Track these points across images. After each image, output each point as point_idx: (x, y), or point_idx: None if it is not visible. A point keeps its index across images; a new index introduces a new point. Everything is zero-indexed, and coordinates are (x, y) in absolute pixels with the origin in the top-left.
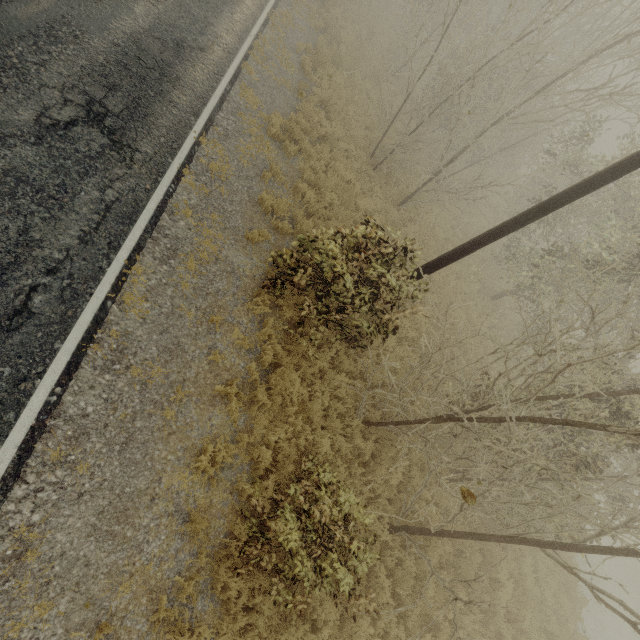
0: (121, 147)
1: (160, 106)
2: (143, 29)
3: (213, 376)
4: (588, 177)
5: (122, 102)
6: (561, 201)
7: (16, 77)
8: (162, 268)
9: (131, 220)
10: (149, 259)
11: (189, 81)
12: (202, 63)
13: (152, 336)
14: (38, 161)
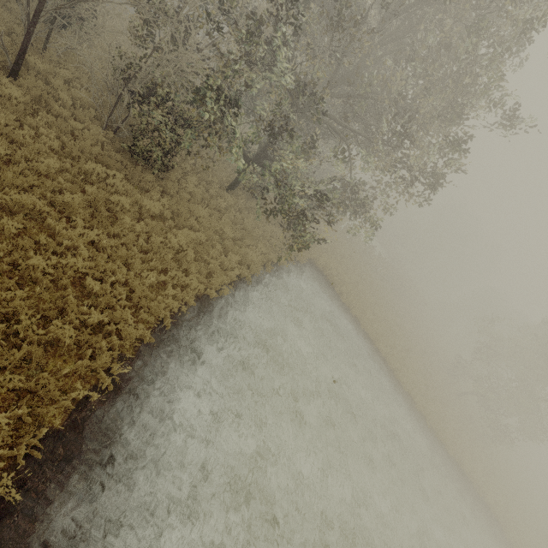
0: None
1: None
2: None
3: None
4: None
5: None
6: None
7: None
8: None
9: None
10: None
11: None
12: None
13: None
14: None
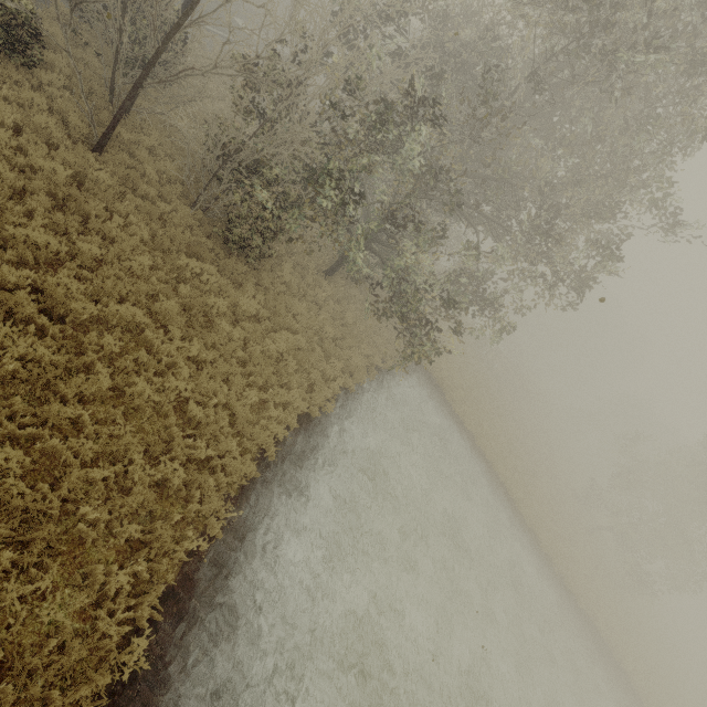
0: None
1: None
2: None
3: None
4: None
5: None
6: None
7: None
8: None
9: None
10: None
11: None
12: None
13: None
14: None
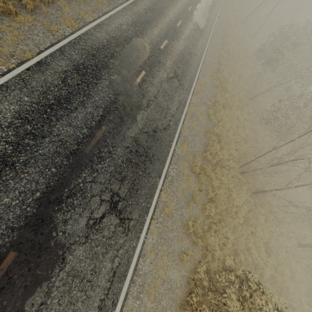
0: (124, 221)
1: (144, 179)
2: (140, 129)
3: None
4: None
5: (127, 187)
6: None
7: (80, 196)
8: (136, 303)
9: (124, 276)
10: (130, 300)
11: (158, 154)
12: (164, 137)
13: None
14: (84, 255)
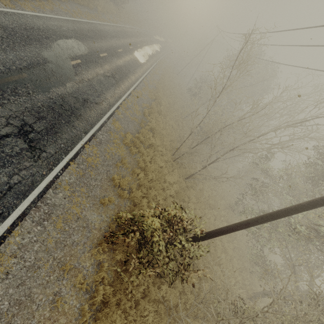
0: (34, 149)
1: (66, 128)
2: (68, 93)
3: (51, 322)
4: (295, 205)
5: (44, 125)
6: (282, 215)
7: None
8: (36, 228)
9: (24, 195)
10: (28, 222)
11: (86, 116)
12: (95, 109)
13: (8, 290)
14: None
